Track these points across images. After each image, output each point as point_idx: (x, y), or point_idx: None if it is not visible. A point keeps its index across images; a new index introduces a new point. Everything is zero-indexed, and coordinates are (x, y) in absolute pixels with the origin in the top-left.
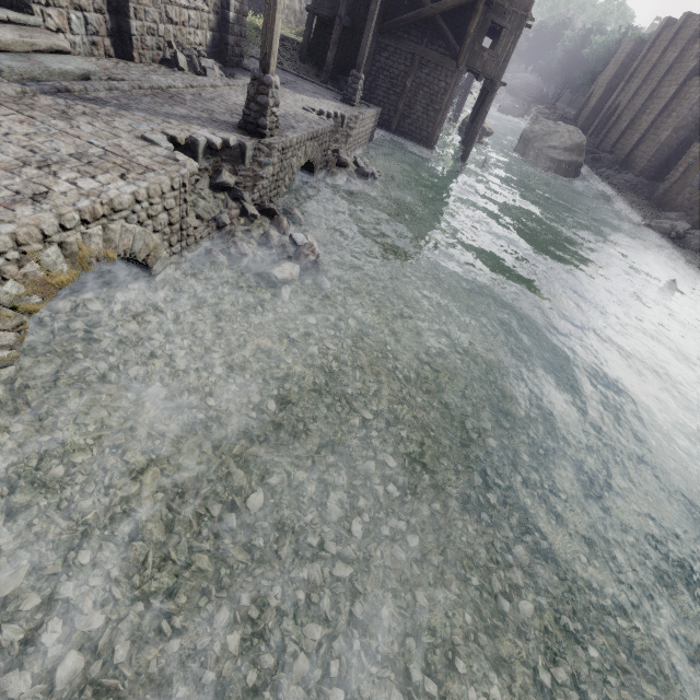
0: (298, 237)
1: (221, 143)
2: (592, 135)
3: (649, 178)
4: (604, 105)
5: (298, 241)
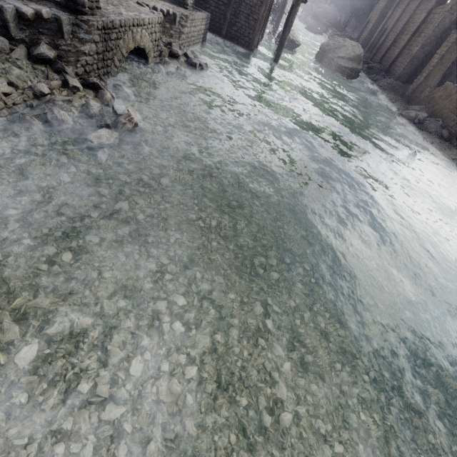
0: (119, 109)
1: (33, 14)
2: (368, 50)
3: (403, 82)
4: (377, 29)
5: (118, 111)
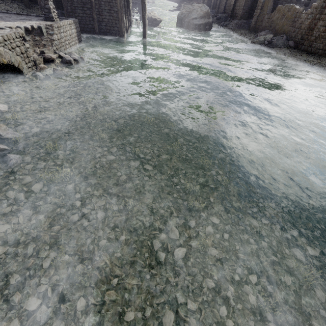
0: None
1: None
2: (213, 7)
3: (246, 19)
4: None
5: None
